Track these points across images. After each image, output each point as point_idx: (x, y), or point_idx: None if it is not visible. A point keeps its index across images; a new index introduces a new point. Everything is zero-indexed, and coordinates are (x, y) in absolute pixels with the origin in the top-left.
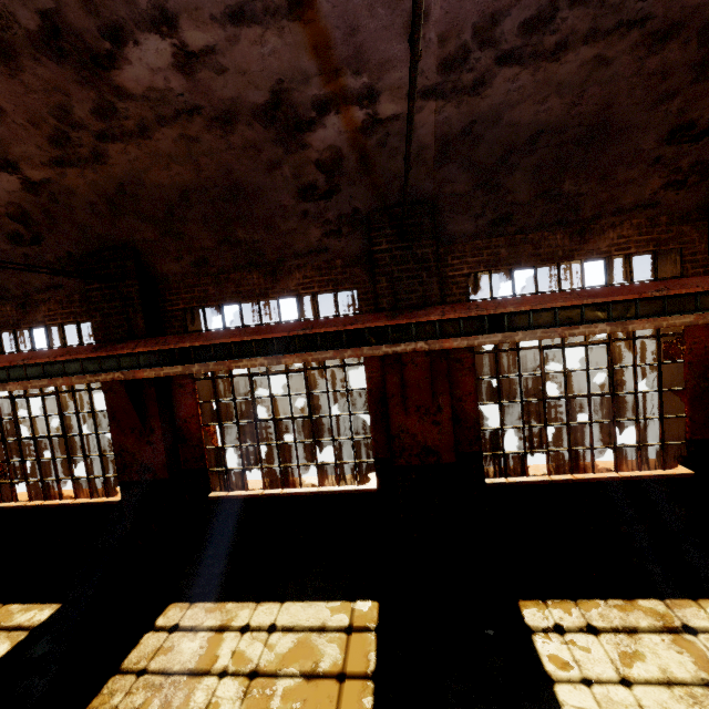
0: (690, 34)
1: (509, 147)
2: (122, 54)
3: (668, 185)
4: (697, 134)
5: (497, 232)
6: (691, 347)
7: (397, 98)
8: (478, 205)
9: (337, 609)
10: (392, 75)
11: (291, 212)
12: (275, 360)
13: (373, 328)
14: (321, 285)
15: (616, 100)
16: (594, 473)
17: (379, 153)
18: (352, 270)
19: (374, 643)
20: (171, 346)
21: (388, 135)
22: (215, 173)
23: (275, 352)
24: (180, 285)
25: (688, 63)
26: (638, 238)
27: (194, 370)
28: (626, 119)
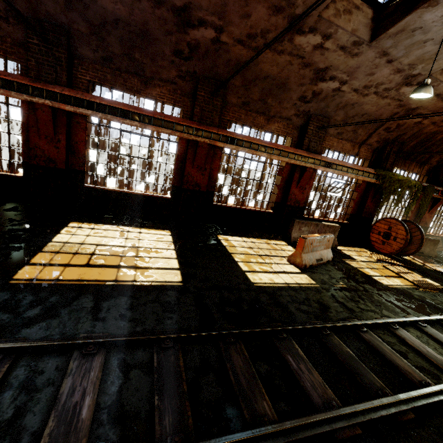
0: (169, 8)
1: (104, 20)
2: None
3: (179, 76)
4: (185, 57)
5: (107, 65)
6: (180, 149)
7: None
8: (94, 44)
9: None
10: None
11: None
12: None
13: (20, 83)
14: None
15: (149, 22)
16: (135, 191)
17: None
18: (18, 49)
19: None
20: None
21: None
22: None
23: None
24: None
25: (172, 21)
26: (168, 96)
27: None
28: (156, 34)
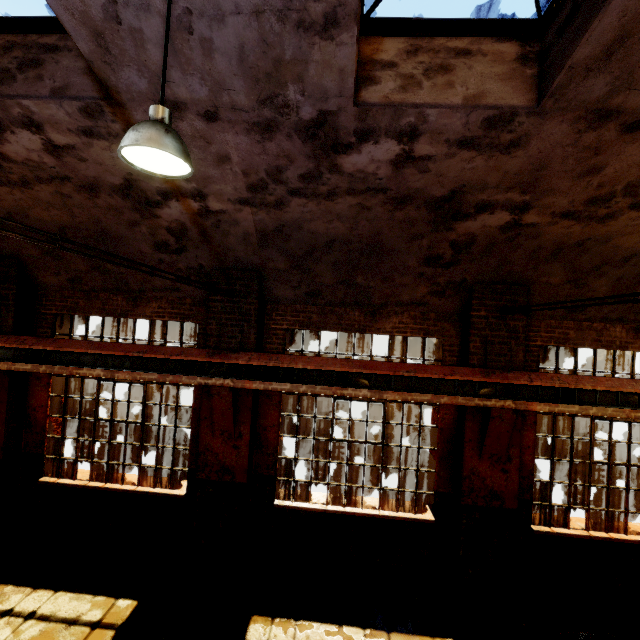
0: (420, 204)
1: (312, 246)
2: (3, 136)
3: (432, 293)
4: (445, 263)
5: (312, 301)
6: (444, 416)
7: (221, 200)
8: (295, 280)
9: (99, 604)
10: (214, 186)
11: (150, 257)
12: (110, 373)
13: (194, 361)
14: (172, 316)
15: (382, 231)
16: (362, 508)
17: (215, 231)
18: (198, 309)
19: (109, 639)
20: (26, 346)
21: (220, 221)
22: (87, 220)
23: (112, 367)
24: (56, 294)
25: (425, 220)
26: (413, 326)
27: (41, 370)
28: (393, 244)
